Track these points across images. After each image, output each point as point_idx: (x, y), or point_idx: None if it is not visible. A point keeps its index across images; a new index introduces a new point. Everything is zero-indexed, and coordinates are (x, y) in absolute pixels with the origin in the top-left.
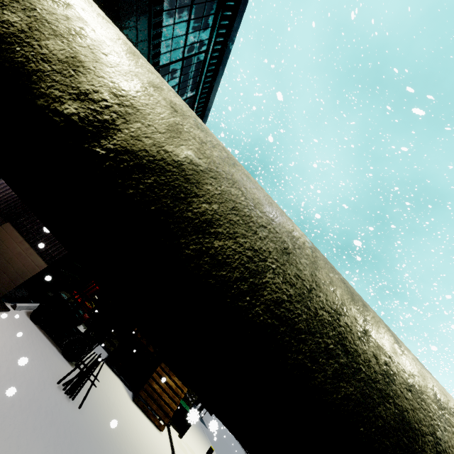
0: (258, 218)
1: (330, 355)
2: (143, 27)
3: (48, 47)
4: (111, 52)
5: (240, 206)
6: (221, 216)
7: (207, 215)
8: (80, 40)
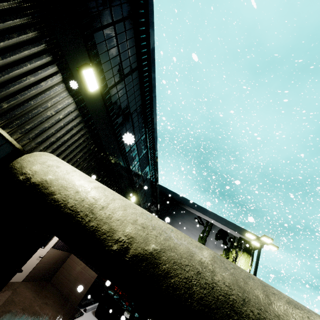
0: (184, 262)
1: (229, 316)
2: (116, 147)
3: (104, 229)
4: (119, 218)
5: (176, 260)
6: (170, 268)
7: (165, 270)
8: (110, 220)
